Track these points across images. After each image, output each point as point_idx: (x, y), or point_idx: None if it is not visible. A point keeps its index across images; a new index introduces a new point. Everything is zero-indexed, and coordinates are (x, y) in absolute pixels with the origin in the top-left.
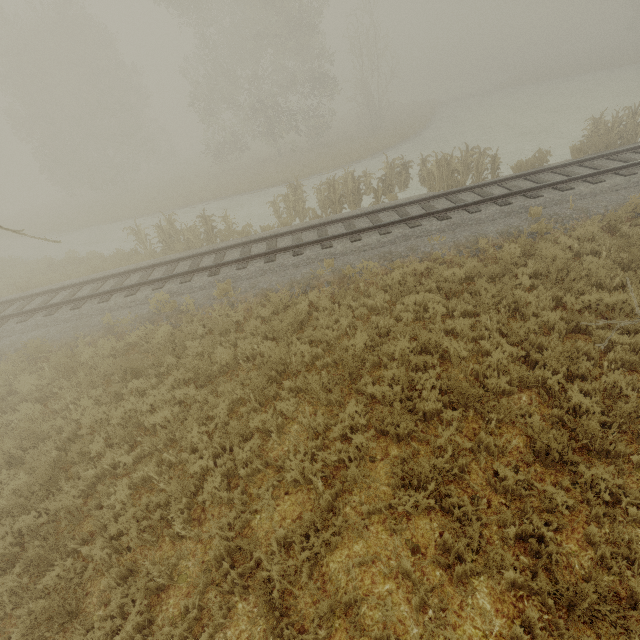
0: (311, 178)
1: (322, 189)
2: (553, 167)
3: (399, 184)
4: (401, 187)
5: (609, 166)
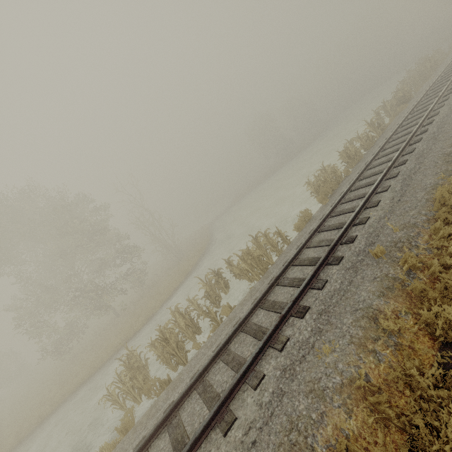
0: (147, 323)
1: (156, 343)
2: (327, 214)
3: (222, 290)
4: (225, 291)
5: (362, 193)
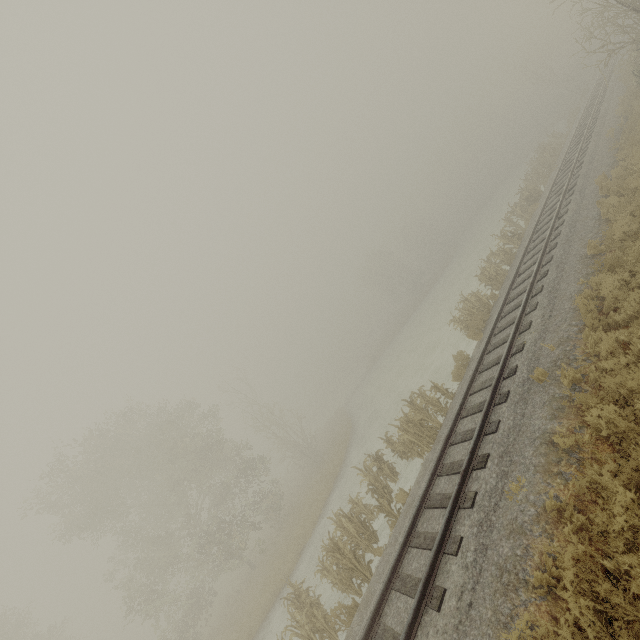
0: (301, 559)
1: (326, 564)
2: (483, 351)
3: (389, 478)
4: (393, 479)
5: (512, 317)
